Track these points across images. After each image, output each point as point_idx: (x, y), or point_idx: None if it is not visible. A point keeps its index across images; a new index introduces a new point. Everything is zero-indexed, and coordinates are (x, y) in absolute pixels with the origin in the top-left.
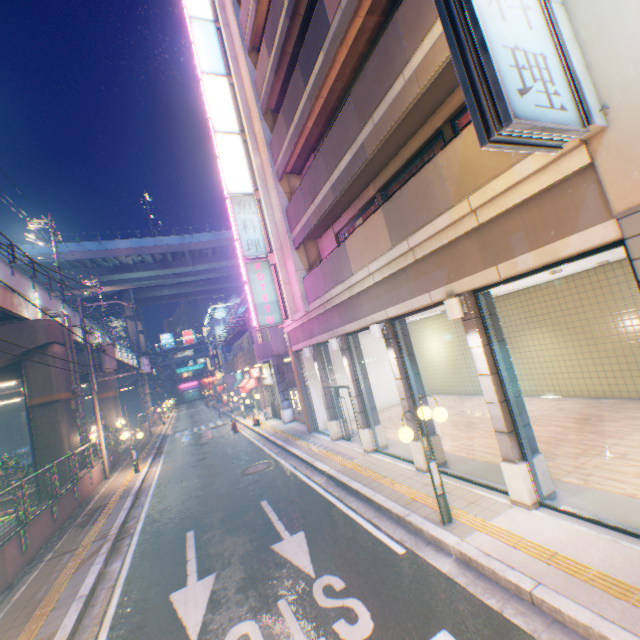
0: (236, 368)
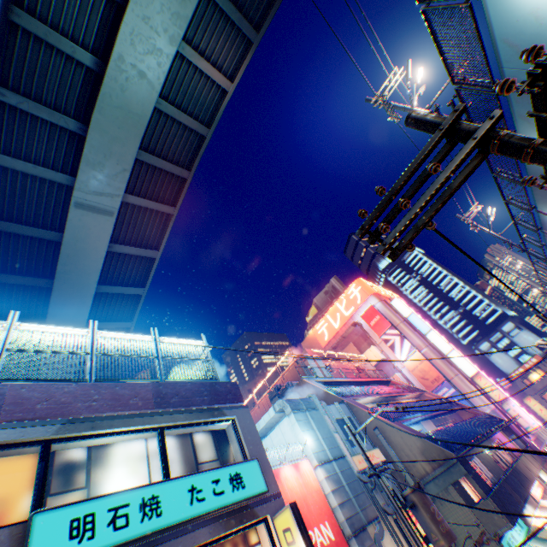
0: (531, 477)
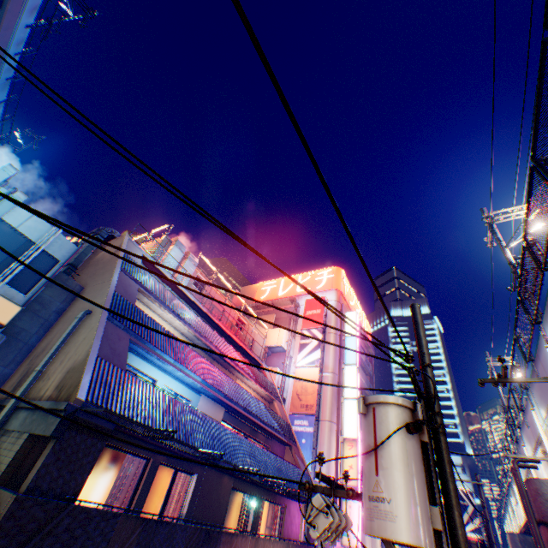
0: None
